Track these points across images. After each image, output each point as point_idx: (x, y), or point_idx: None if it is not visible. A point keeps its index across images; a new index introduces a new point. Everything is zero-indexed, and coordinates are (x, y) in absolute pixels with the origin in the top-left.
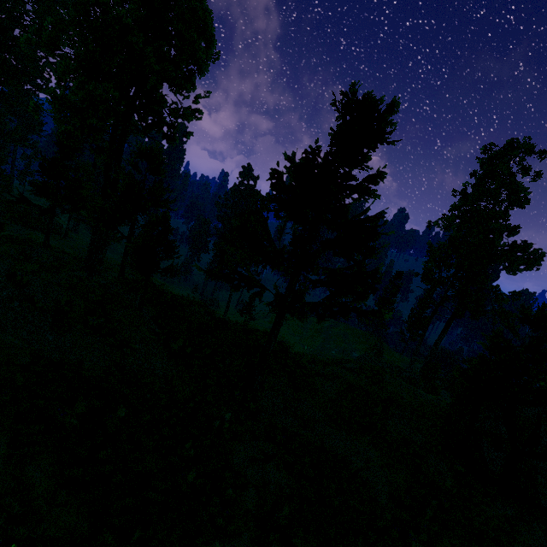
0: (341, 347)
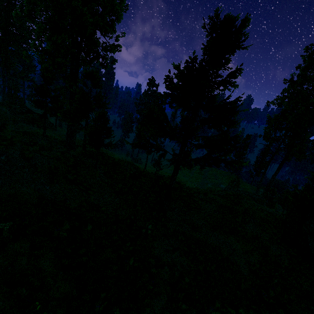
0: (213, 182)
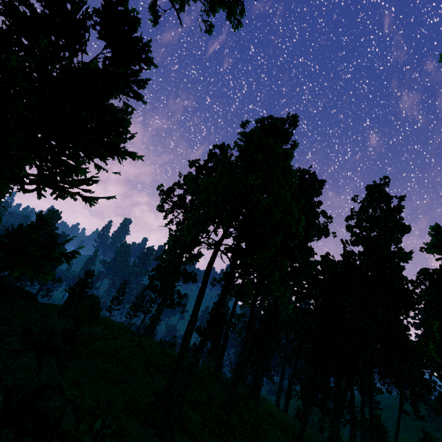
0: None
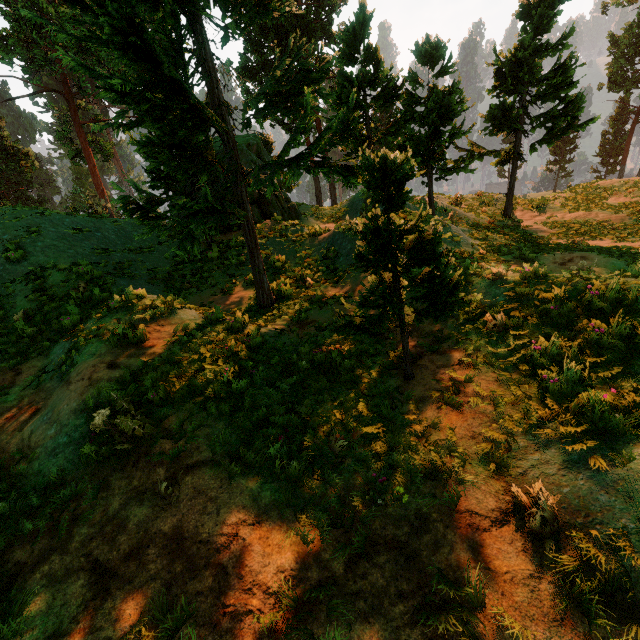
0: None
